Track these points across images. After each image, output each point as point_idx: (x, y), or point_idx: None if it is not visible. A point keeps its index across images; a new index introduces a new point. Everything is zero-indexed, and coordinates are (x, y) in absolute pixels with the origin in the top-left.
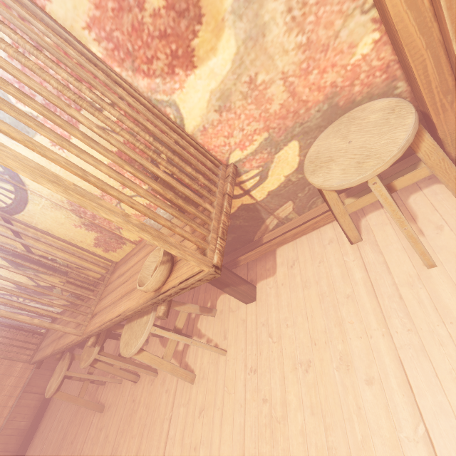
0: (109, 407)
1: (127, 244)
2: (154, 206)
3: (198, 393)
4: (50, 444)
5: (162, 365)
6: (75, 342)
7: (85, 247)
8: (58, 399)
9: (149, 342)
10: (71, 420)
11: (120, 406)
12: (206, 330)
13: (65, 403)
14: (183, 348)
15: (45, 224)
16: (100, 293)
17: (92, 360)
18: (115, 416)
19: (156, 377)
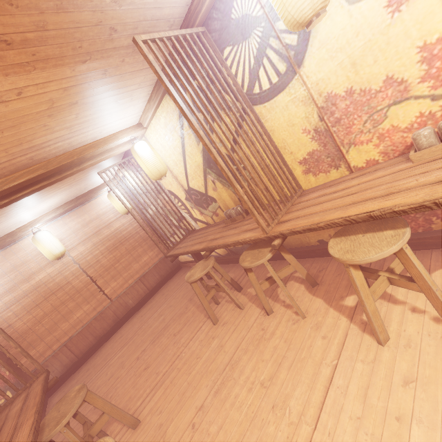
0: (224, 323)
1: (341, 168)
2: (438, 118)
3: (397, 359)
4: (149, 327)
5: (367, 299)
6: (249, 240)
7: (288, 161)
8: (194, 288)
9: (288, 286)
10: (174, 318)
11: (241, 327)
12: (409, 298)
13: (168, 304)
14: (355, 304)
15: (276, 122)
16: (287, 207)
17: (261, 263)
18: (234, 333)
19: (302, 319)
